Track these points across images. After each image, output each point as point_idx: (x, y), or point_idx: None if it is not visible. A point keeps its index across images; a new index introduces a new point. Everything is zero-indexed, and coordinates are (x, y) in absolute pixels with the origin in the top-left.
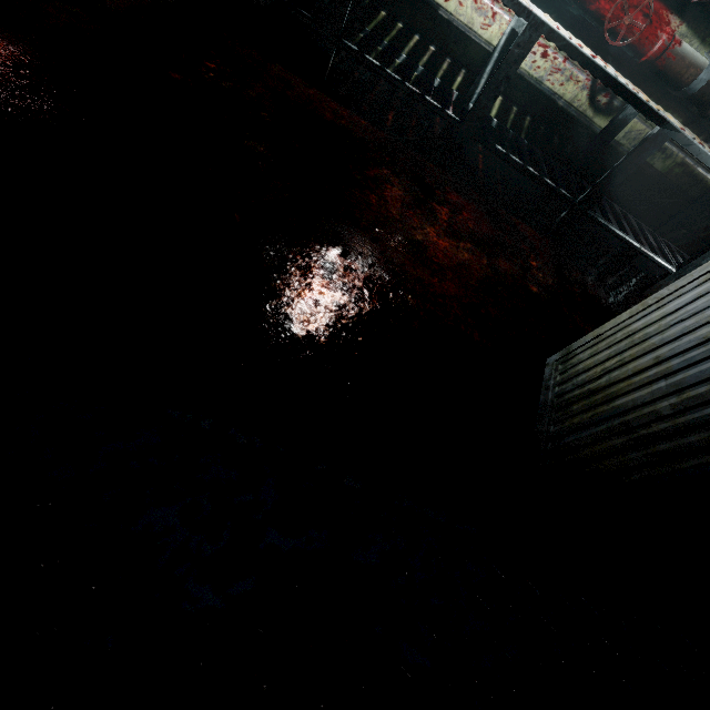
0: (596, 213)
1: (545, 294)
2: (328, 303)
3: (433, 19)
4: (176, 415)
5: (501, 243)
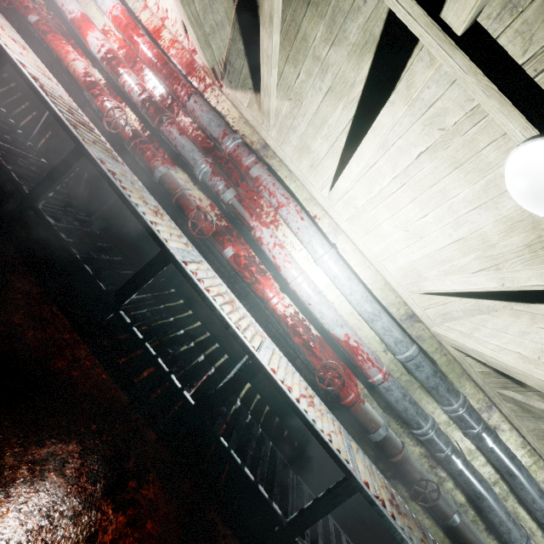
0: (304, 540)
1: None
2: None
3: (213, 318)
4: None
5: None
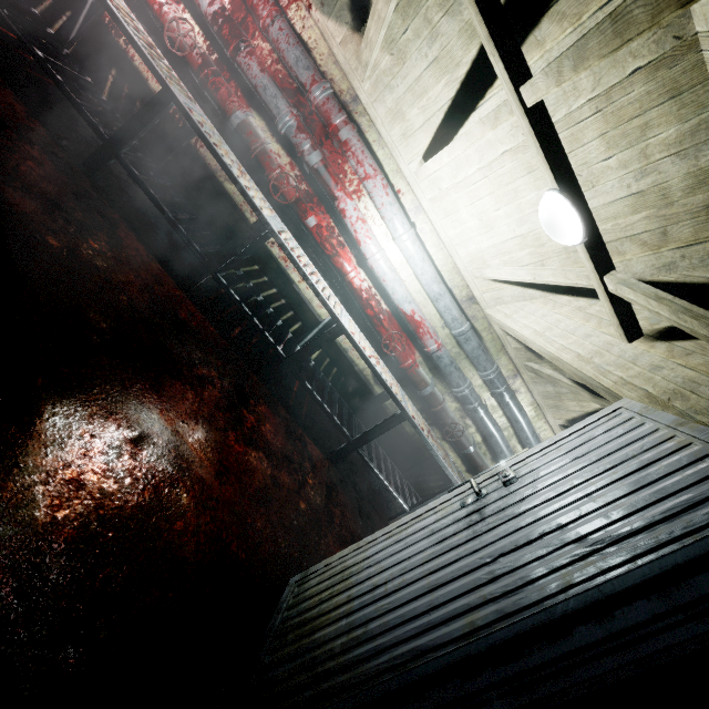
0: (364, 451)
1: (311, 511)
2: (95, 489)
3: (288, 286)
4: None
5: (290, 457)
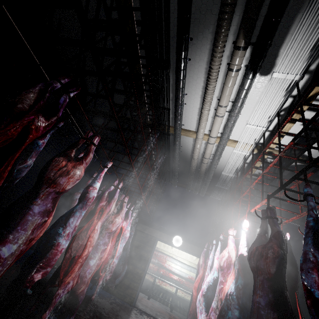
0: None
1: None
2: (159, 316)
3: (164, 290)
4: (150, 315)
5: None
